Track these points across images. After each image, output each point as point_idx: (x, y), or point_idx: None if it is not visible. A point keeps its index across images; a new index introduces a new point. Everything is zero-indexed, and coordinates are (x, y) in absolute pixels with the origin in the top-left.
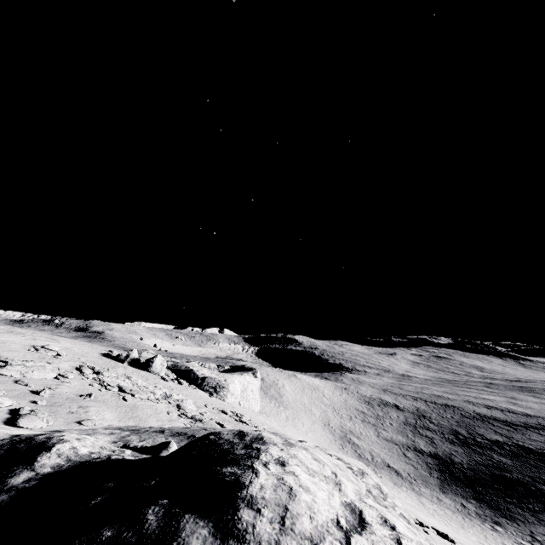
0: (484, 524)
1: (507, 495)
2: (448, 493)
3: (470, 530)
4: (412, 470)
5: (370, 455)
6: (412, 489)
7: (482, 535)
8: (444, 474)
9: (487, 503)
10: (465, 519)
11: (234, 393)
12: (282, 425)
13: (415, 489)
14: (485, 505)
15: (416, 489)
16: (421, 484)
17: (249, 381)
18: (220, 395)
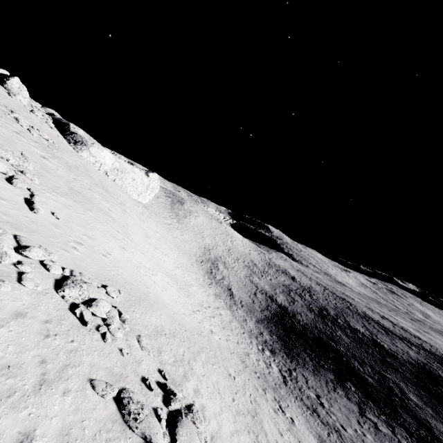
0: (258, 345)
1: (312, 349)
2: (260, 324)
3: (229, 333)
4: (248, 301)
5: (221, 277)
6: (230, 306)
7: (237, 341)
8: (275, 317)
9: (285, 343)
10: (245, 334)
11: (97, 157)
12: (151, 218)
13: (233, 307)
14: (282, 343)
15: (234, 308)
16: (245, 310)
17: (136, 172)
18: (77, 147)
